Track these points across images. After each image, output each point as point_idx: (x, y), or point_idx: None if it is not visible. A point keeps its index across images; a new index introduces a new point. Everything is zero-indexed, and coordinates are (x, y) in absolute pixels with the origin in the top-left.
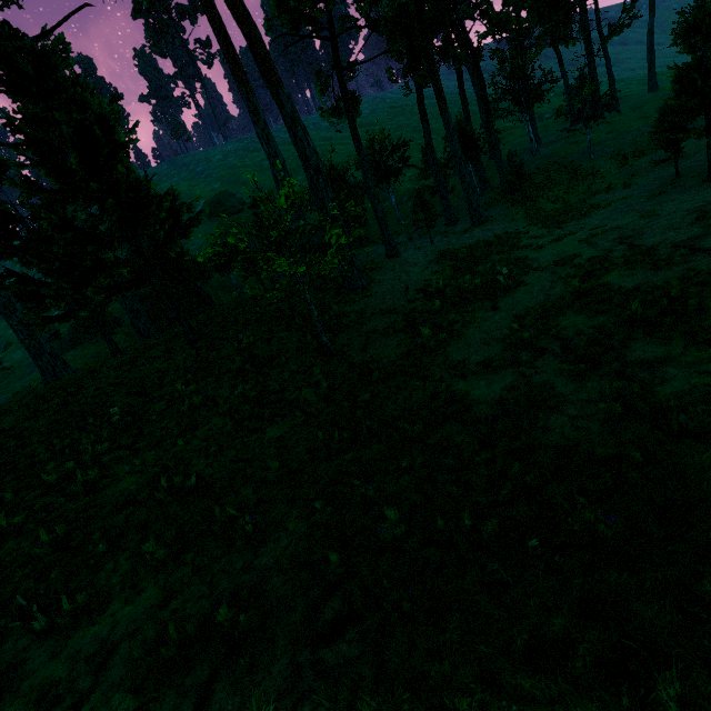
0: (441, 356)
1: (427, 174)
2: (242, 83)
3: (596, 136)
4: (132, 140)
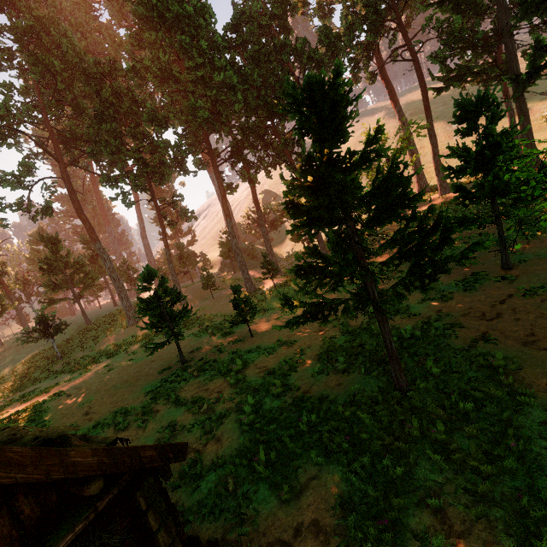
0: (35, 385)
1: None
2: (207, 168)
3: (453, 212)
4: (55, 268)
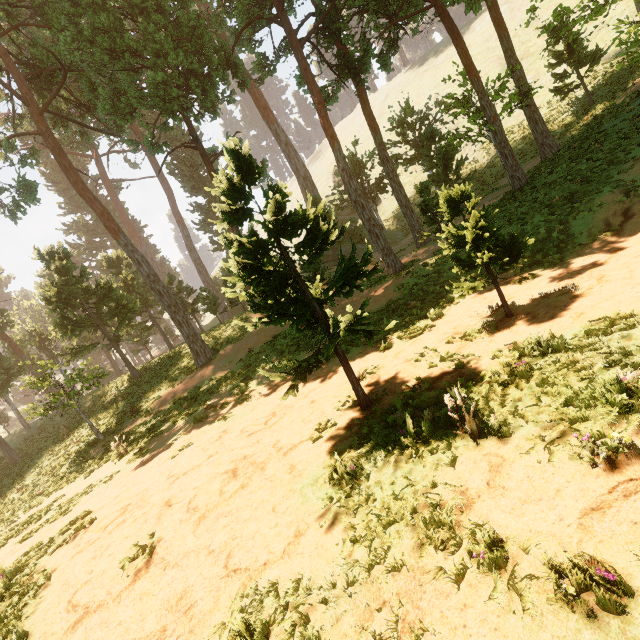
0: (61, 489)
1: (431, 164)
2: (264, 117)
3: None
4: (66, 296)
